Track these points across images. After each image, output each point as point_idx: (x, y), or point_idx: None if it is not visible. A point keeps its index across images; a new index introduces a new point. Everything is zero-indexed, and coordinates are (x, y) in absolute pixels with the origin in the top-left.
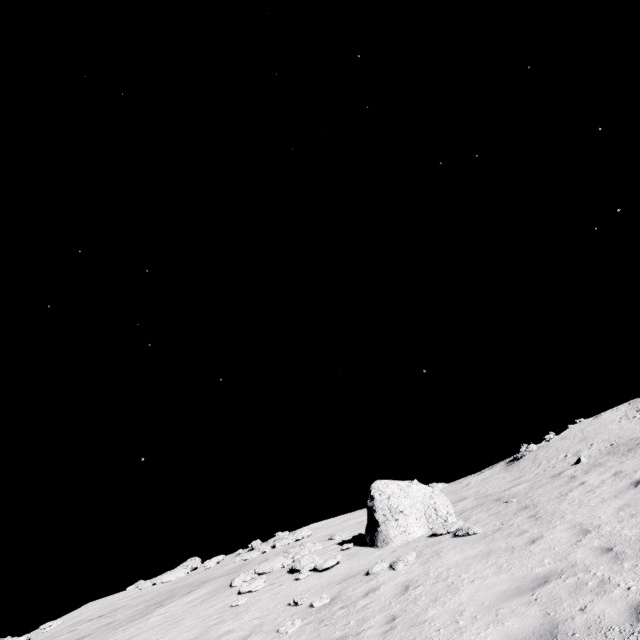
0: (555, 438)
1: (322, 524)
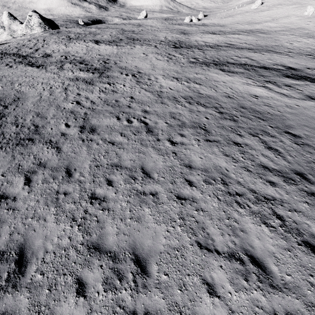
0: None
1: None
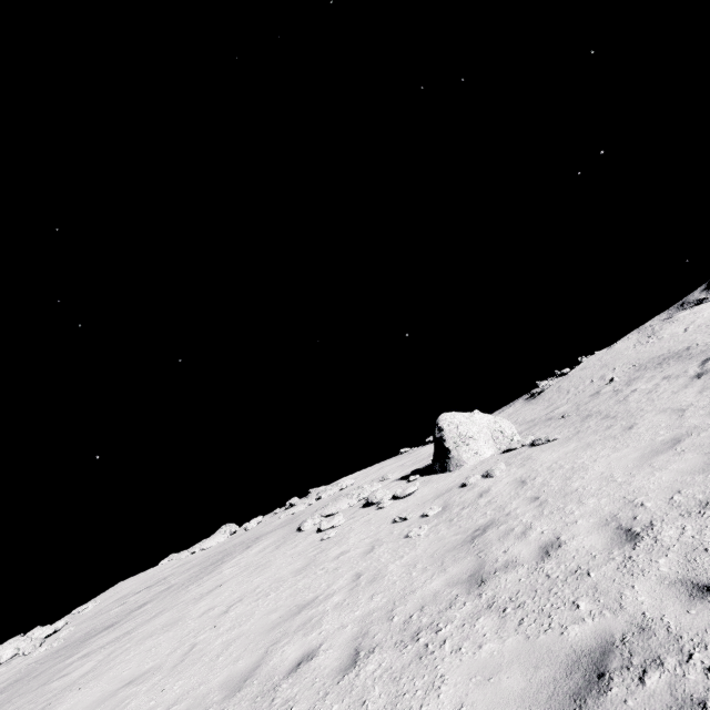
0: (573, 370)
1: (356, 476)
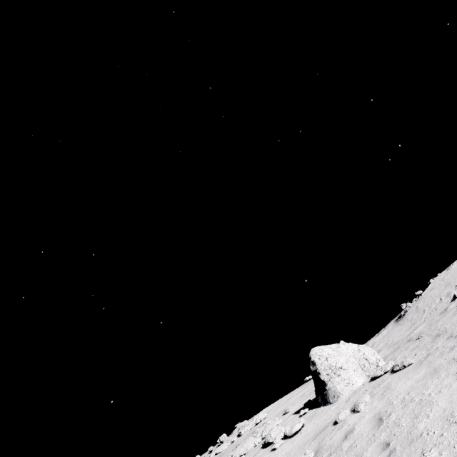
0: (425, 291)
1: (271, 407)
